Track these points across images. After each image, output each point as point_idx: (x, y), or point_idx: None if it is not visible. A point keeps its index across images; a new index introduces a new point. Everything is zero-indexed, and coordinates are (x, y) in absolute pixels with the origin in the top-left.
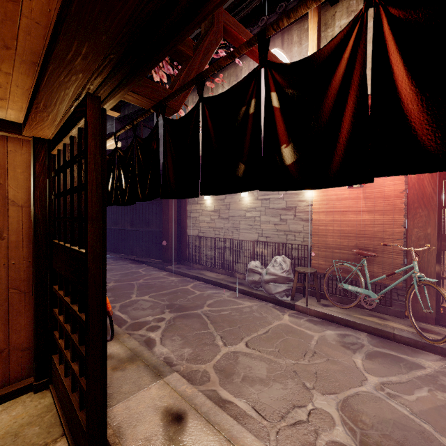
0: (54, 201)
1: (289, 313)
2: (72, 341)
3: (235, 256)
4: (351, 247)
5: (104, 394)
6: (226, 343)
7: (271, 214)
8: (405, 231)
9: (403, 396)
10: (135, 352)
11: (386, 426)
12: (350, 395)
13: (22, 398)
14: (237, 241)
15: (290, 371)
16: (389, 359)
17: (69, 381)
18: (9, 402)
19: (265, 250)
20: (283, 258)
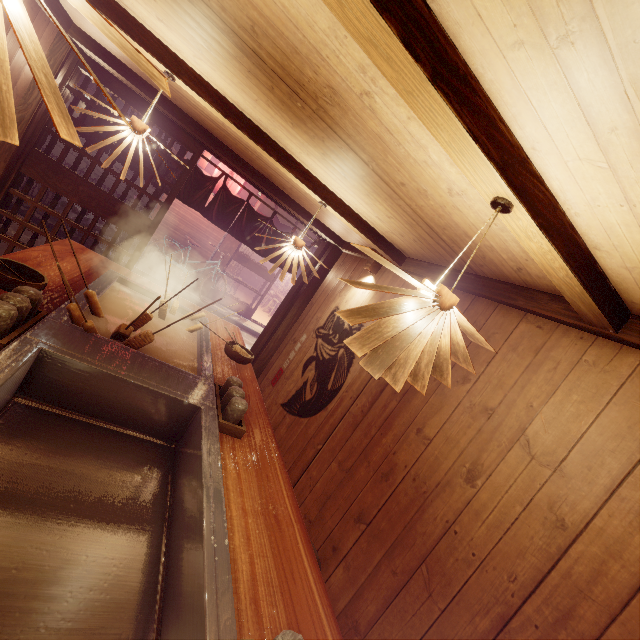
0: None
1: None
2: None
3: None
4: (185, 233)
5: None
6: None
7: None
8: (223, 240)
9: None
10: None
11: None
12: None
13: None
14: (42, 149)
15: None
16: None
17: None
18: None
19: None
20: None
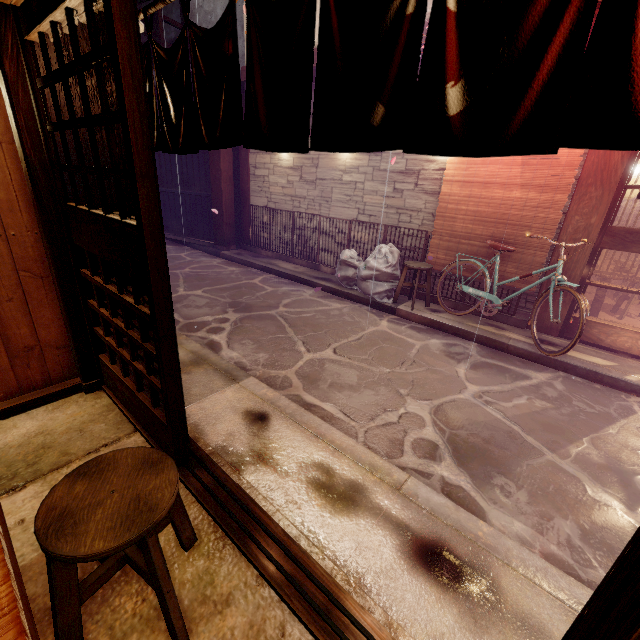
0: (51, 135)
1: (388, 318)
2: (129, 337)
3: (322, 241)
4: (485, 238)
5: (181, 393)
6: (309, 349)
7: (381, 181)
8: (562, 218)
9: (500, 403)
10: (199, 355)
11: (476, 427)
12: (446, 402)
13: (73, 398)
14: (326, 219)
15: (384, 378)
16: (496, 370)
17: (130, 381)
18: (58, 402)
19: (366, 235)
20: (390, 248)
